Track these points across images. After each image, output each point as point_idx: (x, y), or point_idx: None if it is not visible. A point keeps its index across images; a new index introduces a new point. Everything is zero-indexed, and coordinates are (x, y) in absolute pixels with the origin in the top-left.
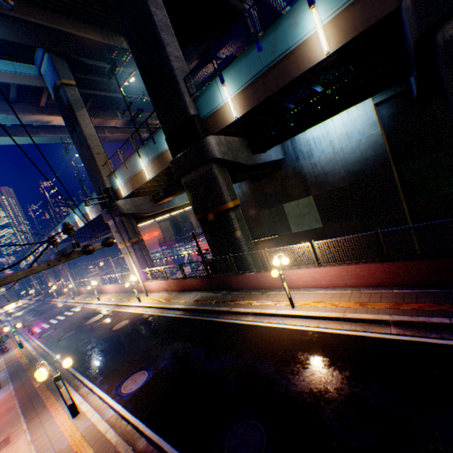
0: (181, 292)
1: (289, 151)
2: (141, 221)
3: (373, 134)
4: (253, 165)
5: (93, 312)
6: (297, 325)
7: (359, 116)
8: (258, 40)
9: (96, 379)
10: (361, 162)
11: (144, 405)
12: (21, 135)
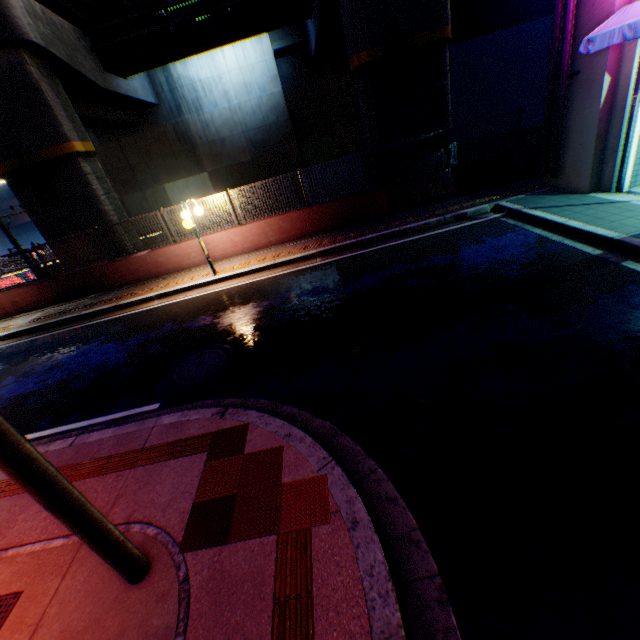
0: None
1: (165, 95)
2: None
3: (275, 93)
4: (110, 92)
5: None
6: (226, 287)
7: (258, 63)
8: None
9: None
10: (265, 130)
11: None
12: None
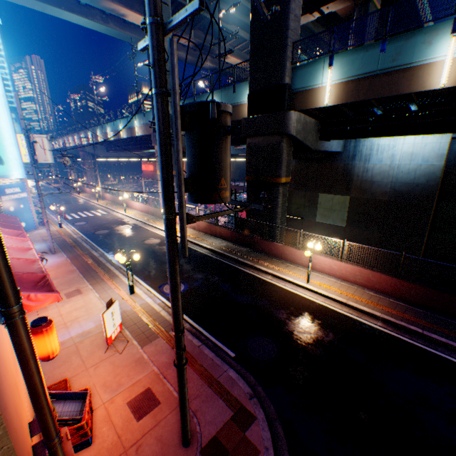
0: (207, 235)
1: (349, 147)
2: (185, 157)
3: (435, 164)
4: (315, 150)
5: (121, 221)
6: (307, 296)
7: (432, 142)
8: (386, 41)
9: (140, 275)
10: (410, 185)
11: (185, 305)
12: (91, 19)
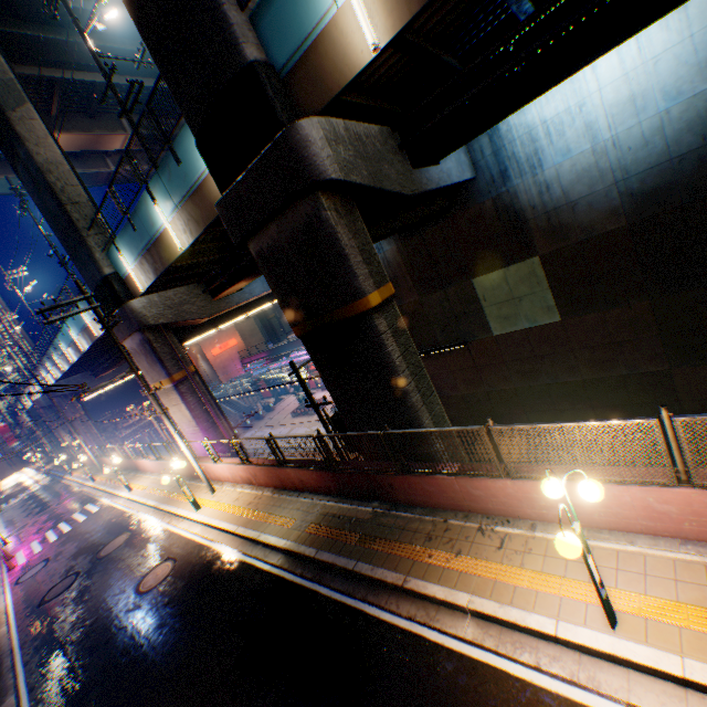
0: (279, 492)
1: (484, 161)
2: (190, 336)
3: (704, 90)
4: (417, 195)
5: (117, 522)
6: None
7: (669, 47)
8: None
9: None
10: (664, 167)
11: None
12: None
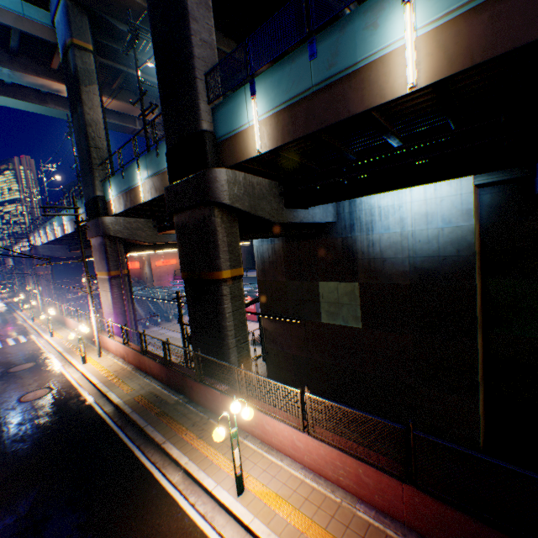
0: (136, 370)
1: (344, 215)
2: (135, 250)
3: (462, 225)
4: (282, 223)
5: (32, 353)
6: None
7: (449, 195)
8: (314, 40)
9: None
10: (435, 259)
11: None
12: (22, 98)
